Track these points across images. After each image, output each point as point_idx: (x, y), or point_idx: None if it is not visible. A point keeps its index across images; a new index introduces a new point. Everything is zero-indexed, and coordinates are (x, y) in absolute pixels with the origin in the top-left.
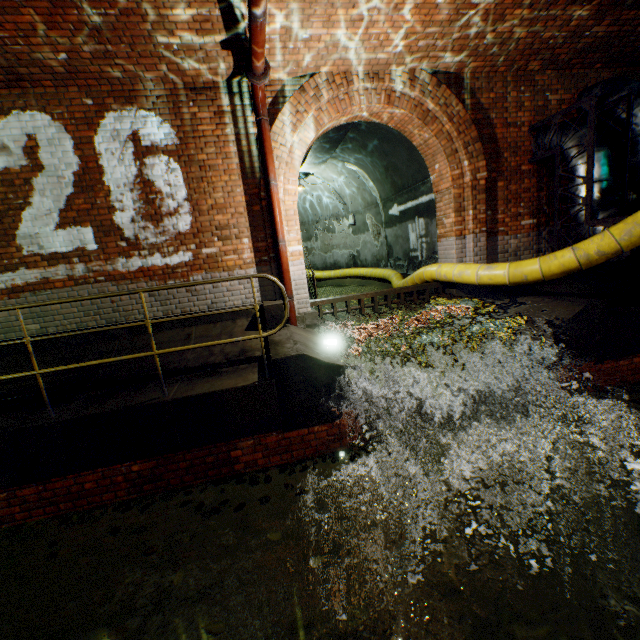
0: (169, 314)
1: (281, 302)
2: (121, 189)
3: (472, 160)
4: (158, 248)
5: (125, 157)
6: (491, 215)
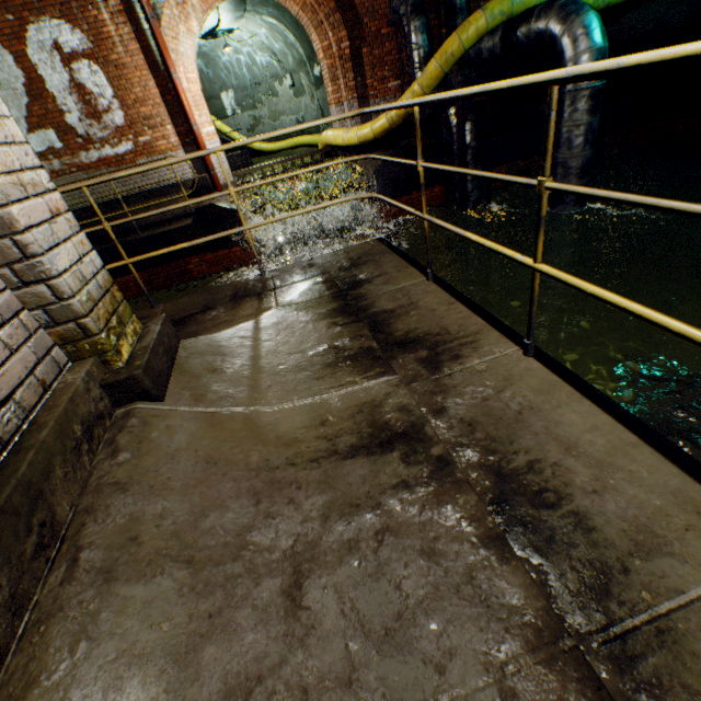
0: (131, 193)
1: (205, 175)
2: (63, 94)
3: (335, 32)
4: (106, 141)
5: (56, 66)
6: (361, 82)
